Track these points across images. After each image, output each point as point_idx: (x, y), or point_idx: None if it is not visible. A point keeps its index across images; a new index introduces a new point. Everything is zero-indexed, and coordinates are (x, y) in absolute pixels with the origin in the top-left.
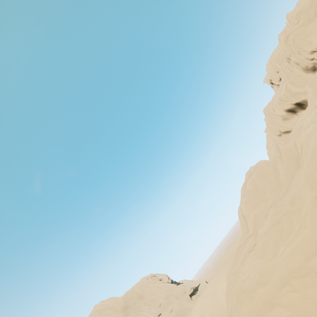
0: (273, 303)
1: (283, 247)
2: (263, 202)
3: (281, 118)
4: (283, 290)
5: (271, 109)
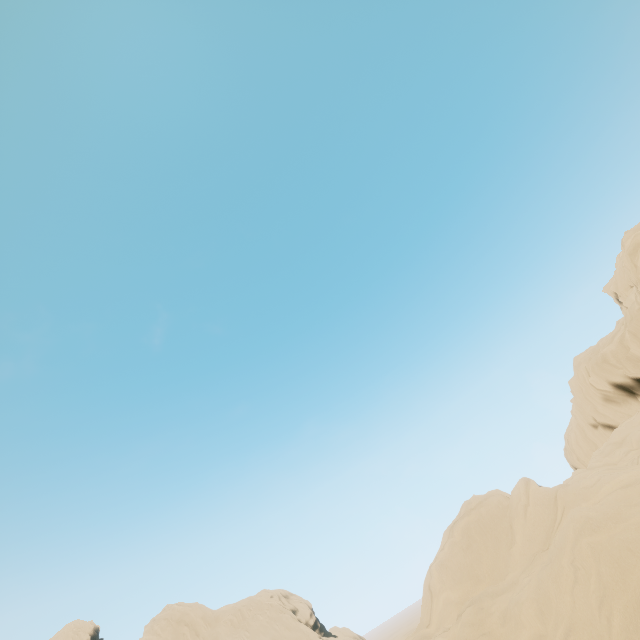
0: None
1: None
2: (471, 581)
3: (600, 394)
4: None
5: (583, 368)
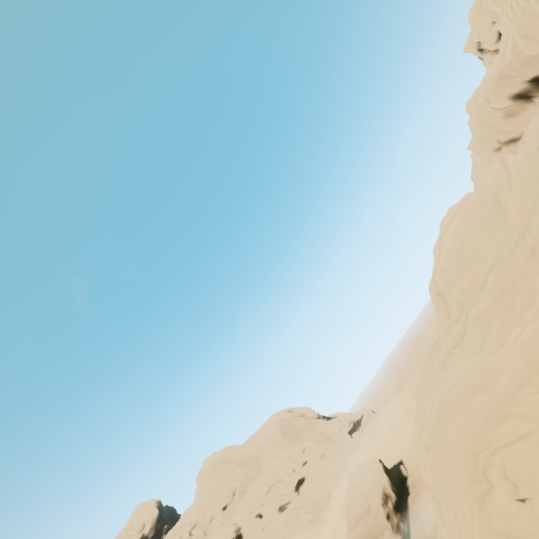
0: (503, 415)
1: (516, 331)
2: (476, 264)
3: (501, 114)
4: (521, 394)
5: (482, 99)
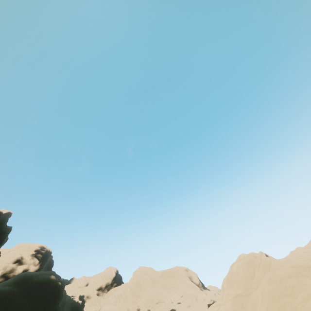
0: None
1: None
2: (237, 288)
3: None
4: None
5: None
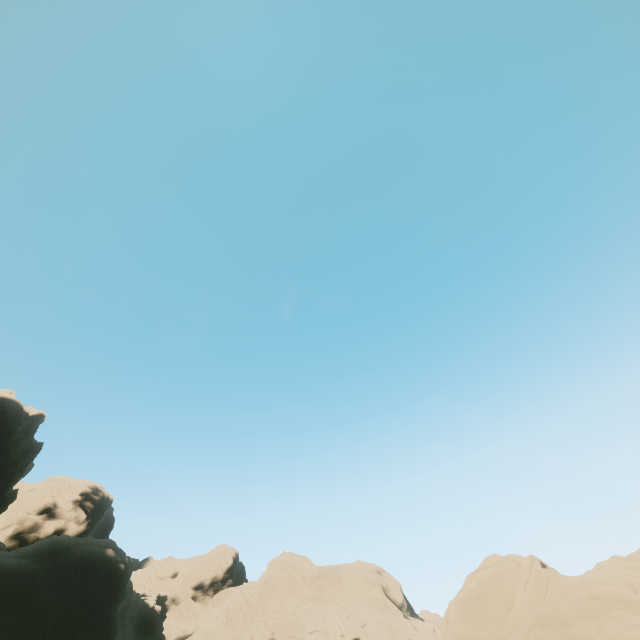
0: None
1: None
2: (476, 625)
3: None
4: None
5: None
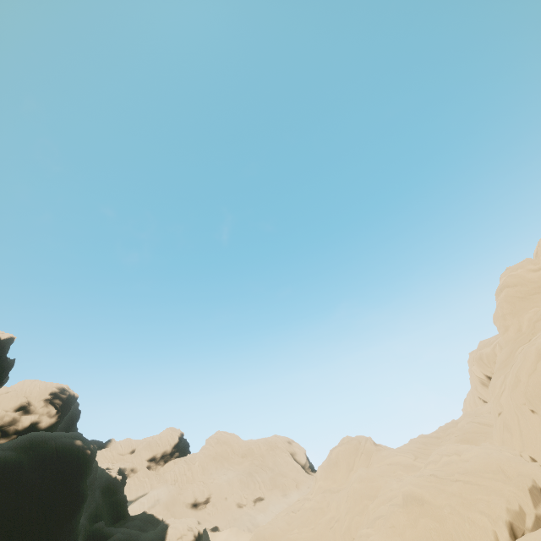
0: None
1: (296, 531)
2: (331, 481)
3: (478, 379)
4: None
5: (472, 357)
